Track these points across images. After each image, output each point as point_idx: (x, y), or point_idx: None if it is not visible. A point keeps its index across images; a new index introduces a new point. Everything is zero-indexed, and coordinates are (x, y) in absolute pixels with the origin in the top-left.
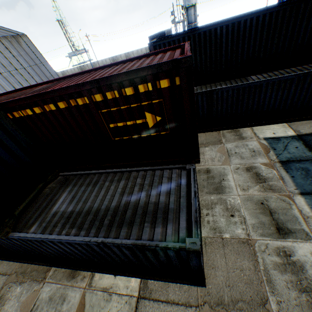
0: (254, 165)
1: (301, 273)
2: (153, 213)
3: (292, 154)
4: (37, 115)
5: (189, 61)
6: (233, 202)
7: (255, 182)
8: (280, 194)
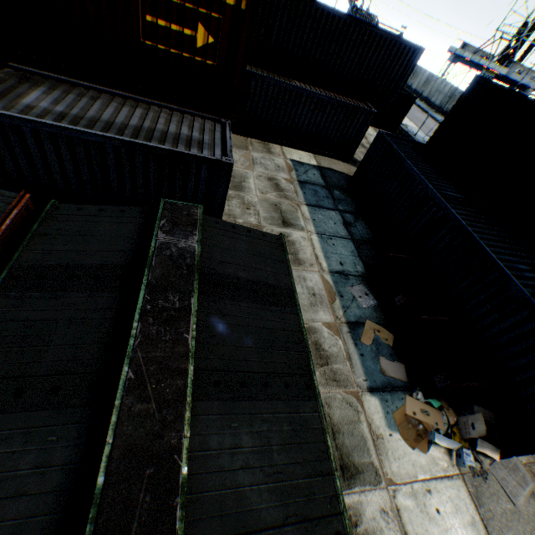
0: (277, 177)
1: (292, 246)
2: (187, 141)
3: (310, 178)
4: None
5: None
6: (251, 199)
7: (274, 190)
8: (292, 202)
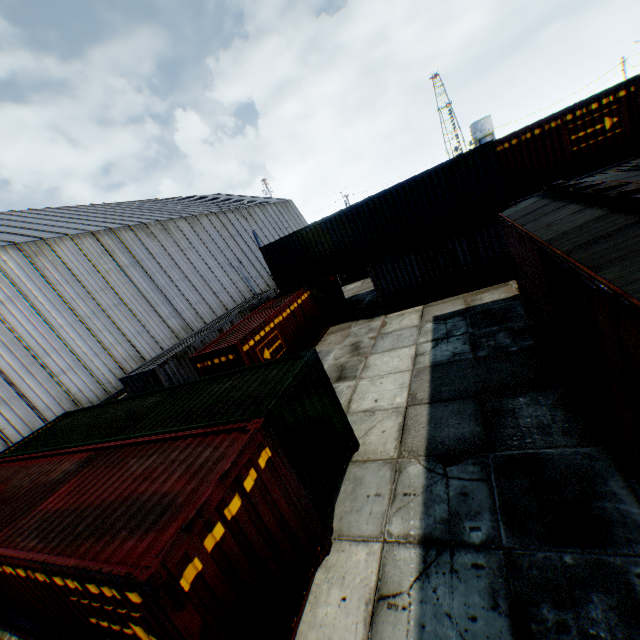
0: None
1: None
2: None
3: None
4: (510, 148)
5: (639, 76)
6: None
7: None
8: None
